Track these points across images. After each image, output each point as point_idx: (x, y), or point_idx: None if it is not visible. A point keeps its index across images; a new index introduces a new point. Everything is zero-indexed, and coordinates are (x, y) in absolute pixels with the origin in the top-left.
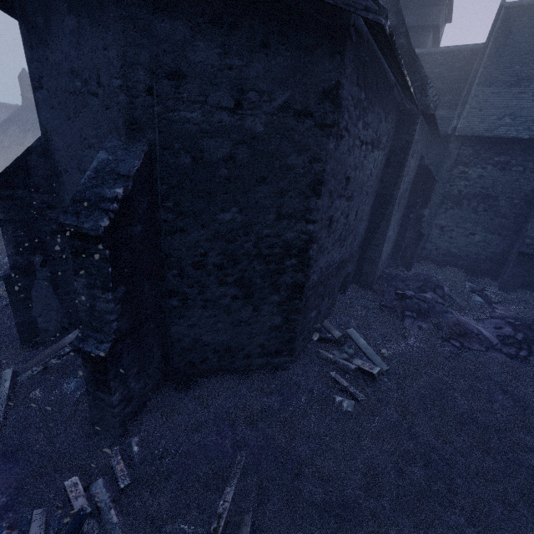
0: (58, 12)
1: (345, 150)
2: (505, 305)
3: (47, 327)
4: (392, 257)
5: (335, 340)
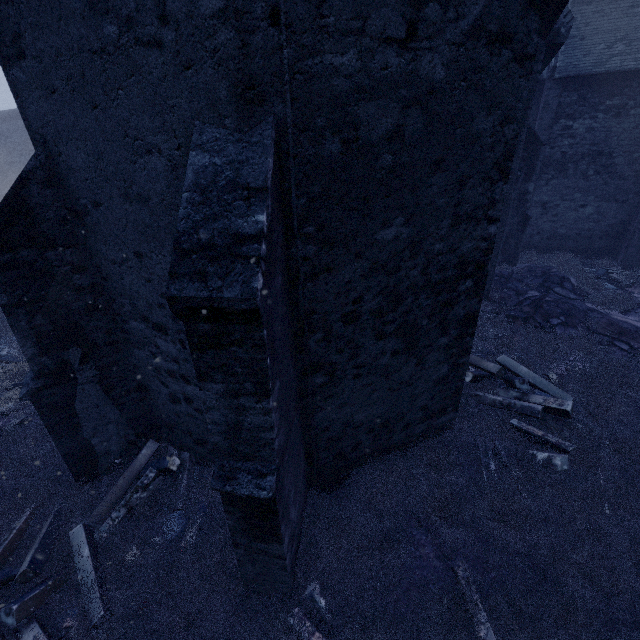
0: None
1: None
2: (639, 287)
3: (108, 448)
4: None
5: (488, 375)
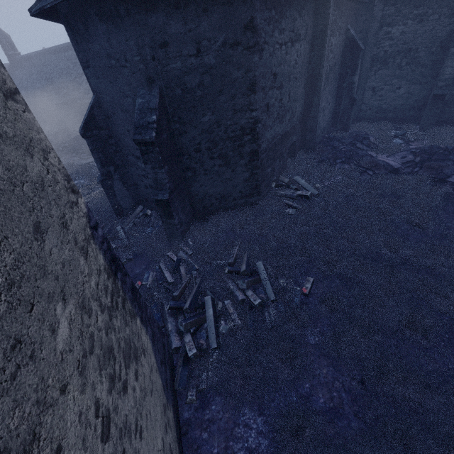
0: (93, 22)
1: (267, 57)
2: (419, 142)
3: (126, 206)
4: (333, 124)
5: (287, 185)
